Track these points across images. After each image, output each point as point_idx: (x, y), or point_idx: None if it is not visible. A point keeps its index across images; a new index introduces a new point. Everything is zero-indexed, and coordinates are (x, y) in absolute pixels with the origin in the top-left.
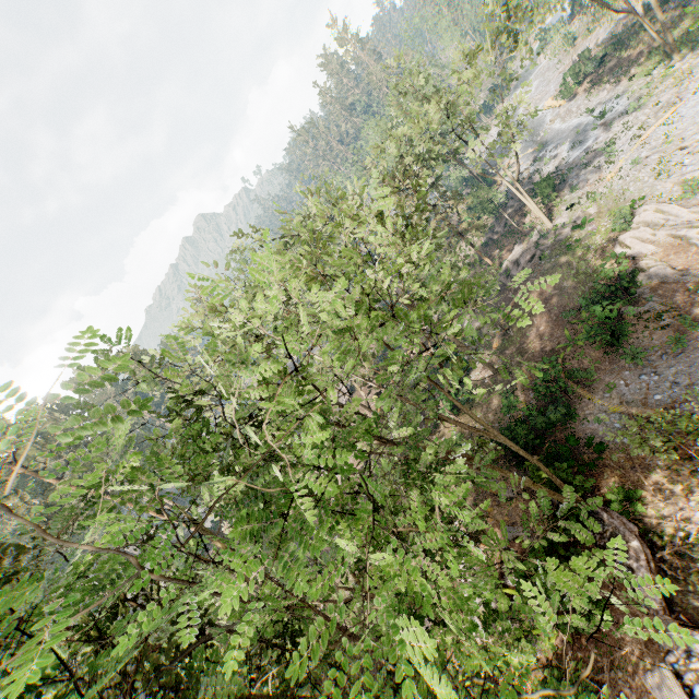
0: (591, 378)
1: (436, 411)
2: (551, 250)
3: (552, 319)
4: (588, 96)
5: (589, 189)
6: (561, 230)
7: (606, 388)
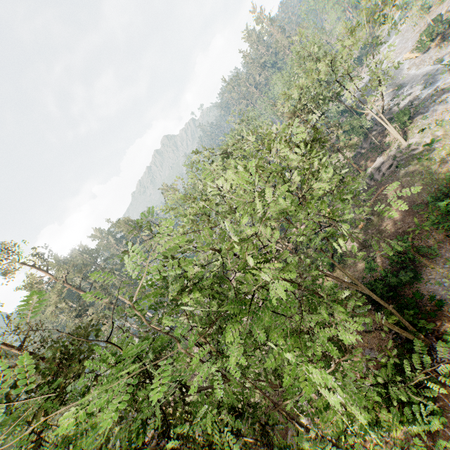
0: (434, 253)
1: (321, 270)
2: (405, 161)
3: (404, 210)
4: (438, 49)
5: (436, 117)
6: (414, 147)
7: (445, 261)
